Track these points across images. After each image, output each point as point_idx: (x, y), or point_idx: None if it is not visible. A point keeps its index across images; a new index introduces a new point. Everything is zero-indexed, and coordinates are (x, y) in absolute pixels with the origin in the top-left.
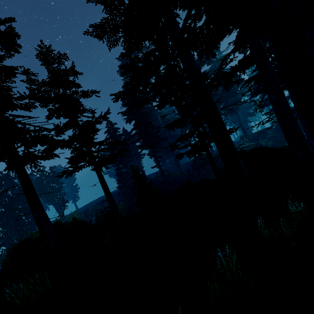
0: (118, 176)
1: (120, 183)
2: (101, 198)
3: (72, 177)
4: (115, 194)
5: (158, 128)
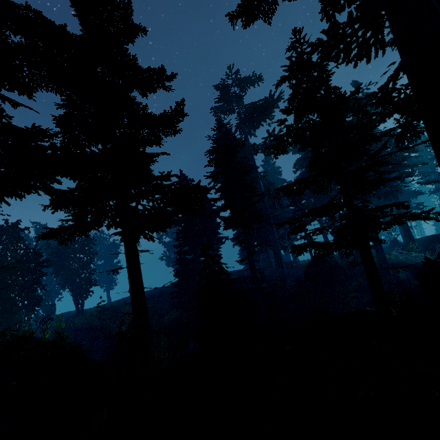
0: (178, 264)
1: (179, 276)
2: (146, 294)
3: (114, 252)
4: (168, 291)
5: (261, 195)
